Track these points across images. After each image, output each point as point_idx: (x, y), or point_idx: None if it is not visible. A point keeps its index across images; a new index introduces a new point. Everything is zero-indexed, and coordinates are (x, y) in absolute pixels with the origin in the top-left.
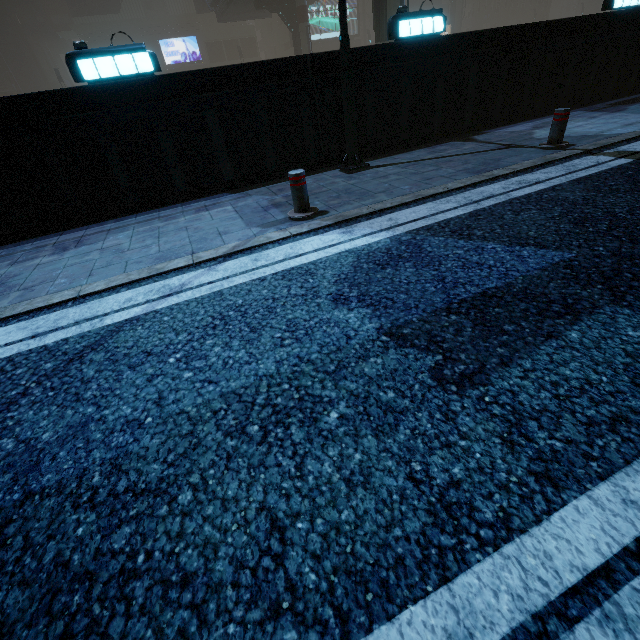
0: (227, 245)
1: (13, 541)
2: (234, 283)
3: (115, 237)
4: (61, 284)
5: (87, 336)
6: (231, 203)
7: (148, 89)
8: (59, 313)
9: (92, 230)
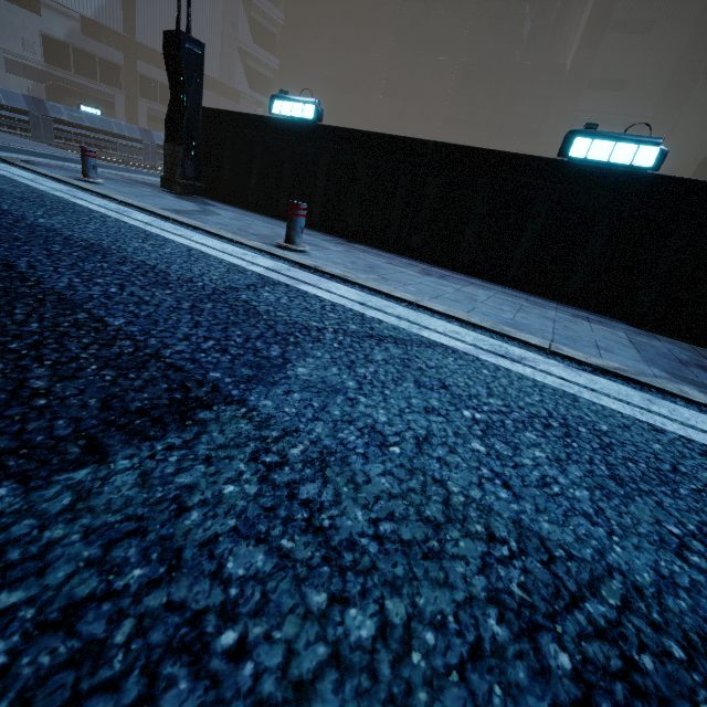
0: (606, 360)
1: (190, 426)
2: (601, 401)
3: (475, 289)
4: (409, 289)
5: (399, 330)
6: (625, 331)
7: (626, 182)
8: (391, 304)
9: (459, 276)
